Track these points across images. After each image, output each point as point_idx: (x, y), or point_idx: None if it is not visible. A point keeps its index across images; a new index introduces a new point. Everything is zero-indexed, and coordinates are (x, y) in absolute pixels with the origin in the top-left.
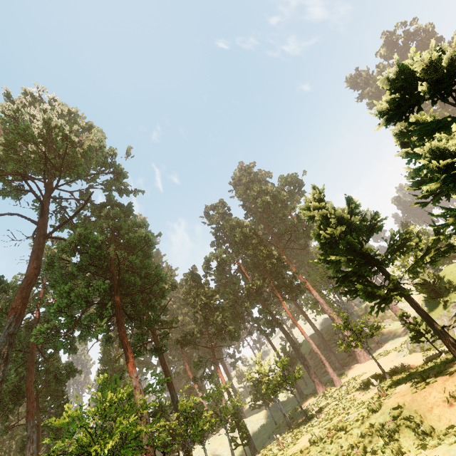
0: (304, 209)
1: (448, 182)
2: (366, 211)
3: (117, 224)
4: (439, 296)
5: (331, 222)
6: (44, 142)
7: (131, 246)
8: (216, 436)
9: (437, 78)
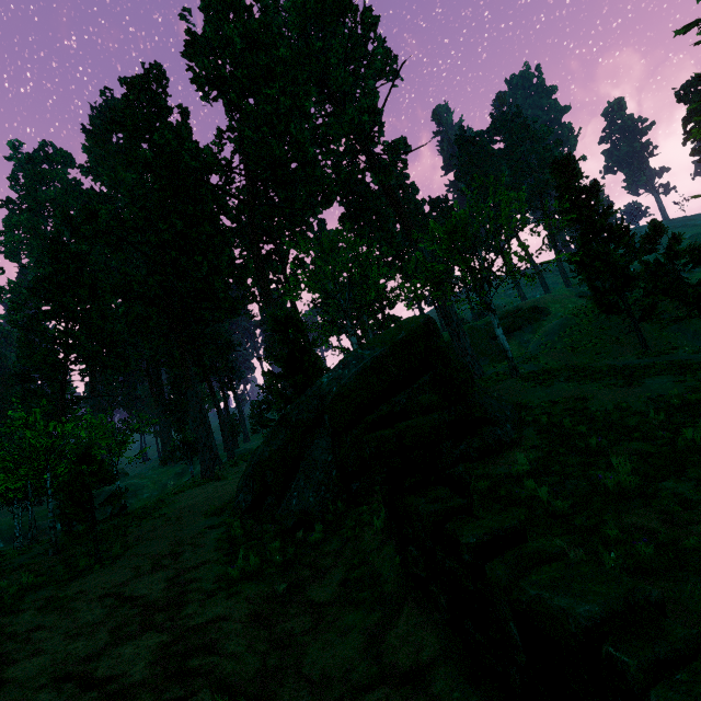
0: None
1: None
2: None
3: None
4: None
5: None
6: None
7: None
8: (170, 467)
9: None
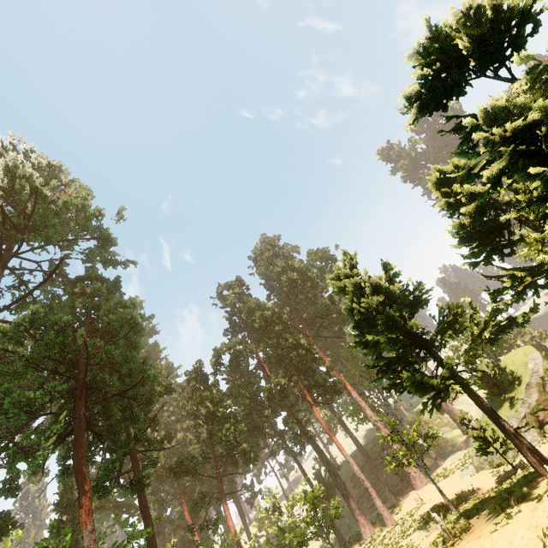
0: (334, 279)
1: (518, 160)
2: (408, 281)
3: (94, 302)
4: (503, 392)
5: (366, 293)
6: (5, 195)
7: (111, 332)
8: None
9: (482, 34)
